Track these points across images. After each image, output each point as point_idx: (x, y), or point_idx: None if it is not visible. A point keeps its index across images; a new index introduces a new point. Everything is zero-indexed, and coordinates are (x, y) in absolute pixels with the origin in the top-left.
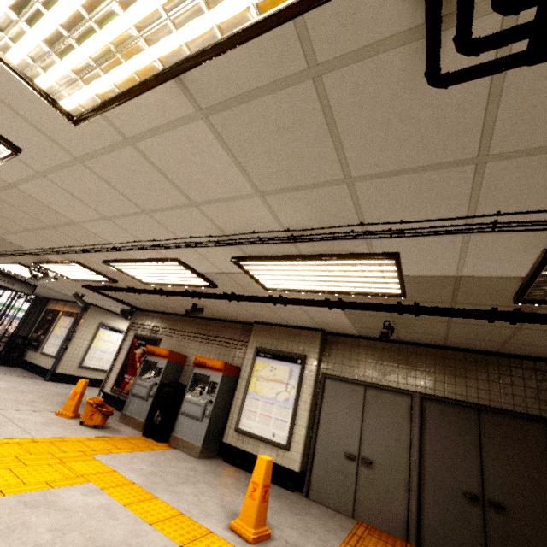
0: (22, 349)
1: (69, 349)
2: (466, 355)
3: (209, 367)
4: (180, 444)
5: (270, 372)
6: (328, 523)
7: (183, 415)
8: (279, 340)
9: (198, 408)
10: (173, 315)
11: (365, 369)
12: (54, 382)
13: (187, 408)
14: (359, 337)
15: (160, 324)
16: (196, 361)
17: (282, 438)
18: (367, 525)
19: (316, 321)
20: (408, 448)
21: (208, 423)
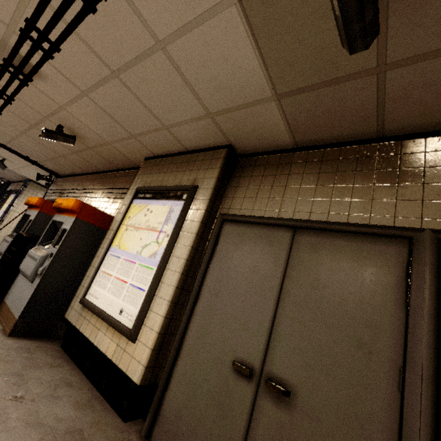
0: None
1: (5, 222)
2: None
3: (63, 208)
4: (3, 314)
5: (144, 216)
6: None
7: (21, 275)
8: (167, 173)
9: (33, 264)
10: (80, 176)
11: (298, 199)
12: None
13: (25, 263)
14: (293, 149)
15: (68, 186)
16: (54, 205)
17: (130, 318)
18: None
19: (207, 107)
20: (395, 369)
21: (36, 285)
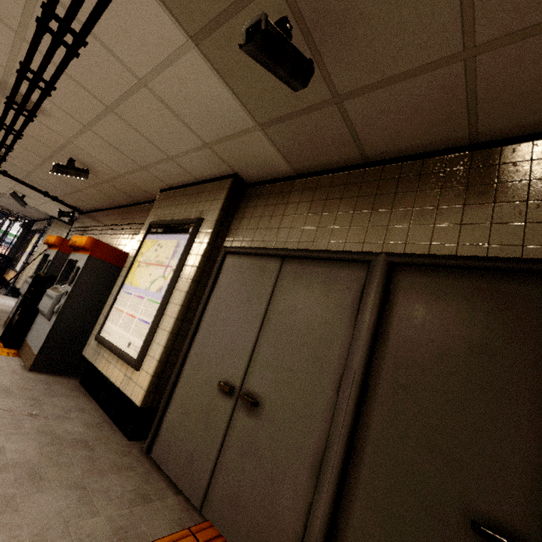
0: (2, 267)
1: (30, 265)
2: (535, 148)
3: (76, 246)
4: (24, 352)
5: (154, 252)
6: (92, 517)
7: (40, 314)
8: (179, 206)
9: (49, 302)
10: (102, 211)
11: (291, 229)
12: (15, 298)
13: (43, 303)
14: (294, 176)
15: (90, 223)
16: (69, 243)
17: (136, 350)
18: (219, 535)
19: (202, 138)
20: (337, 377)
21: (53, 322)
